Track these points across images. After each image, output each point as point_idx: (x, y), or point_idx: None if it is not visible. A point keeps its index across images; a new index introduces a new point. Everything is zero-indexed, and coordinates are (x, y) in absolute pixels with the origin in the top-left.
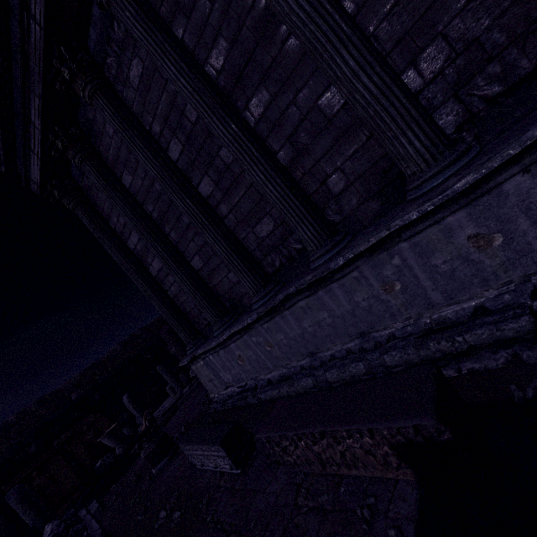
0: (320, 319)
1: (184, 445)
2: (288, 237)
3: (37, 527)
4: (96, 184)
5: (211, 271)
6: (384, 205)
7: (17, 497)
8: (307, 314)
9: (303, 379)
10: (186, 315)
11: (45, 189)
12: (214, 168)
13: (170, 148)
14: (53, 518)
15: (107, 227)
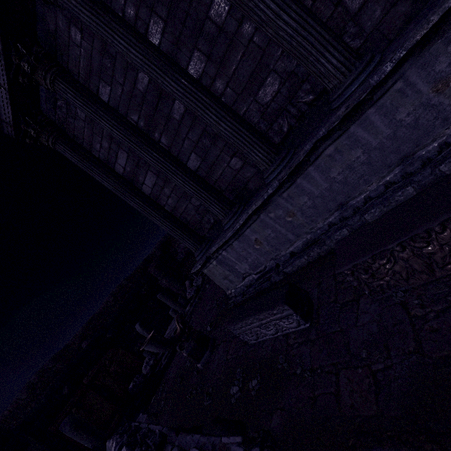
0: (351, 160)
1: (234, 324)
2: (296, 92)
3: (97, 447)
4: (73, 102)
5: (210, 166)
6: (416, 3)
7: (70, 427)
8: (336, 160)
9: (336, 234)
10: (187, 225)
11: (19, 130)
12: (204, 36)
13: (150, 31)
14: (109, 437)
15: (92, 156)
